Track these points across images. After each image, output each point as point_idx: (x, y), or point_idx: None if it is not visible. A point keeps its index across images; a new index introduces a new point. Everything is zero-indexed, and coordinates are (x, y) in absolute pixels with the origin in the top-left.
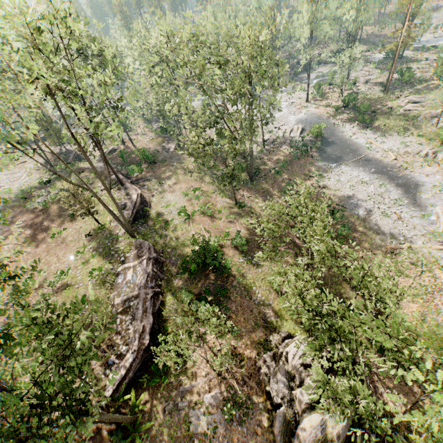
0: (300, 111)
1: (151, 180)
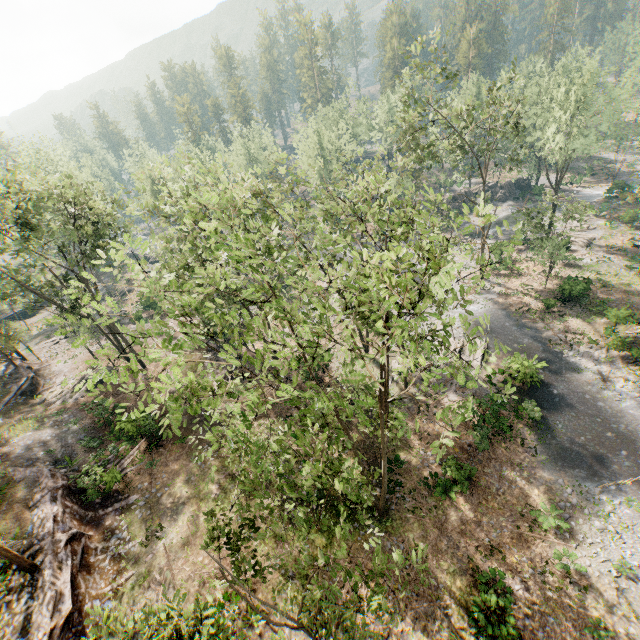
0: (472, 298)
1: (136, 509)
